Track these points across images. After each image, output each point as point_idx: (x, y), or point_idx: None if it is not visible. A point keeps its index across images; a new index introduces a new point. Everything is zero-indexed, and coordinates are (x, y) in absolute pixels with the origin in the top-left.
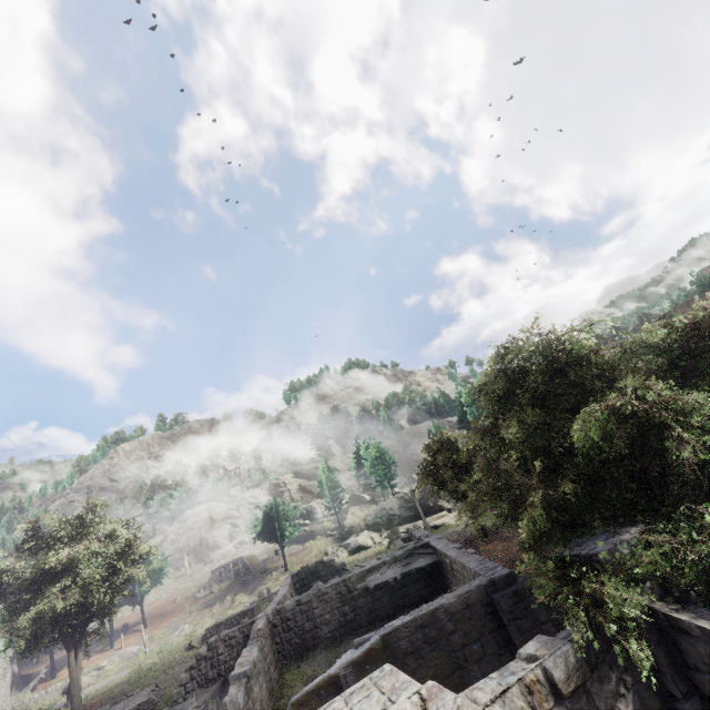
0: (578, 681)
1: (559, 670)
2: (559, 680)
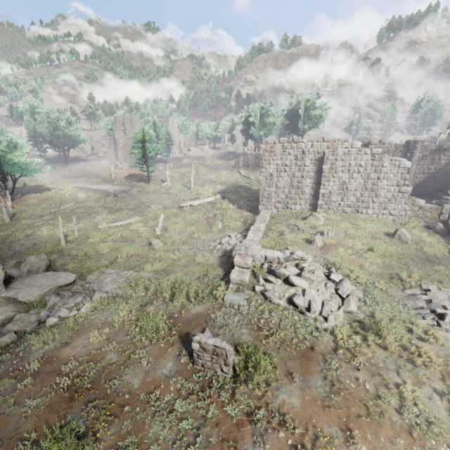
0: (449, 150)
1: (447, 147)
2: (446, 148)
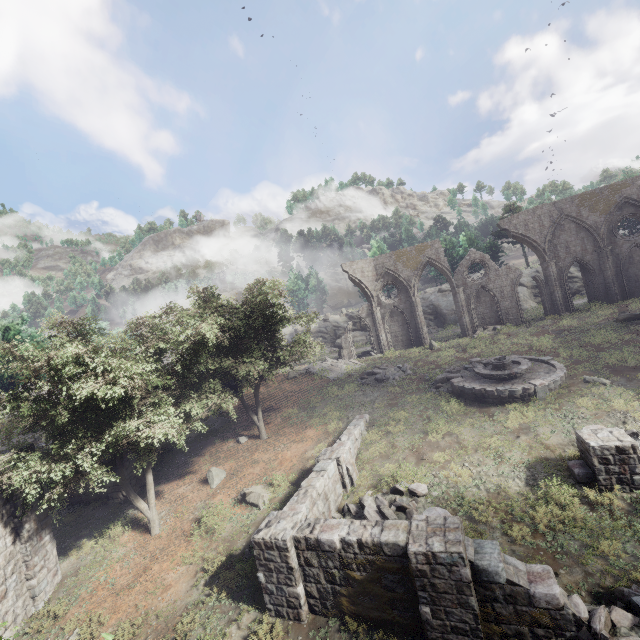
0: None
1: None
2: None
